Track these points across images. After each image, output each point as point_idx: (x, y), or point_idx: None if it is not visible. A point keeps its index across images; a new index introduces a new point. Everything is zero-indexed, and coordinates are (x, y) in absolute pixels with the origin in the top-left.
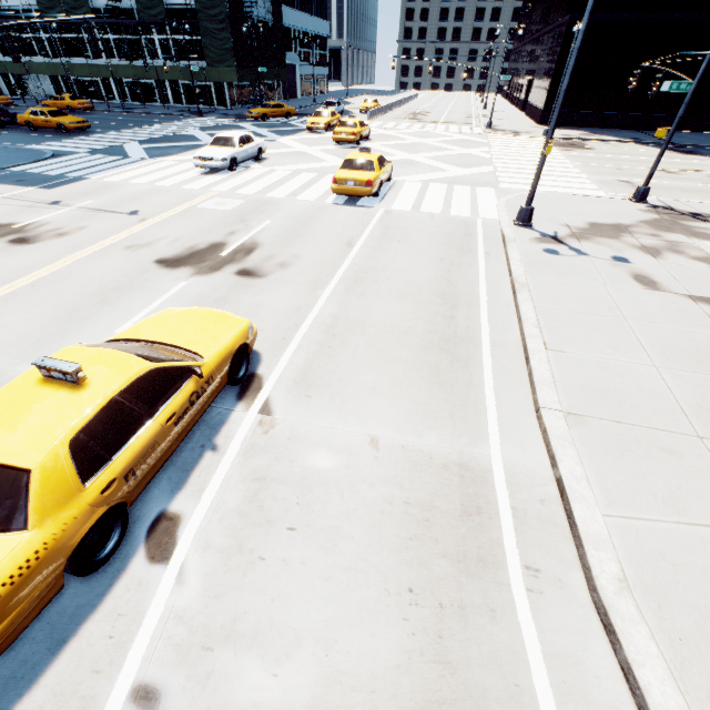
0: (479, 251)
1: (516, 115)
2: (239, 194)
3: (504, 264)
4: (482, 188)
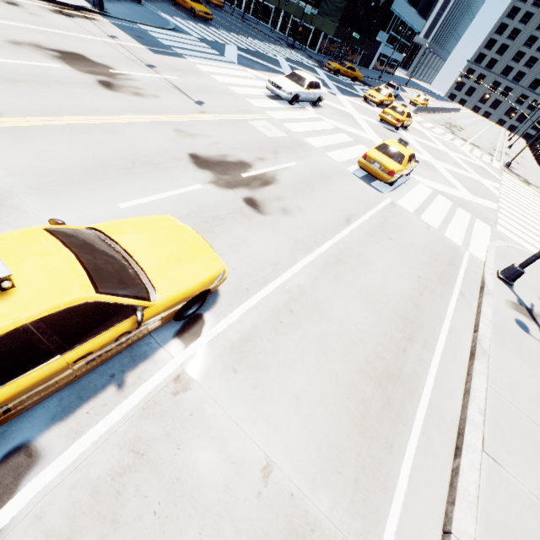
0: (456, 287)
1: (533, 166)
2: (285, 127)
3: (473, 314)
4: (481, 221)
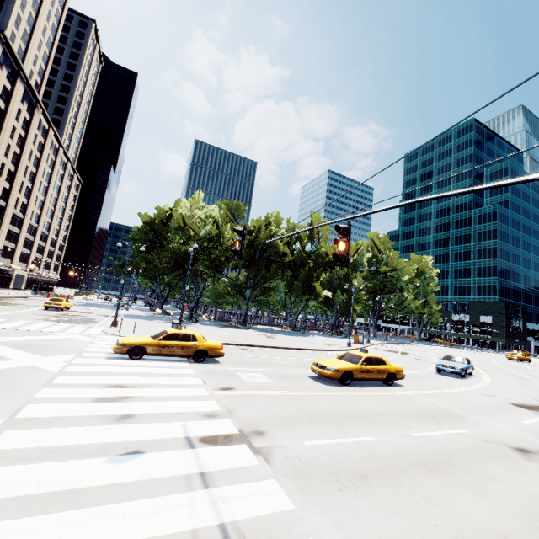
0: None
1: None
2: None
3: None
4: None
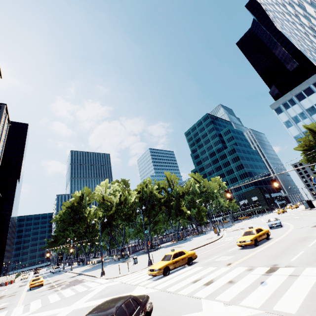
0: None
1: None
2: None
3: None
4: None
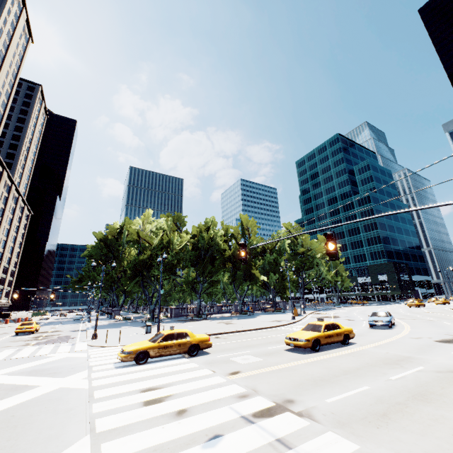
0: None
1: None
2: None
3: None
4: None
